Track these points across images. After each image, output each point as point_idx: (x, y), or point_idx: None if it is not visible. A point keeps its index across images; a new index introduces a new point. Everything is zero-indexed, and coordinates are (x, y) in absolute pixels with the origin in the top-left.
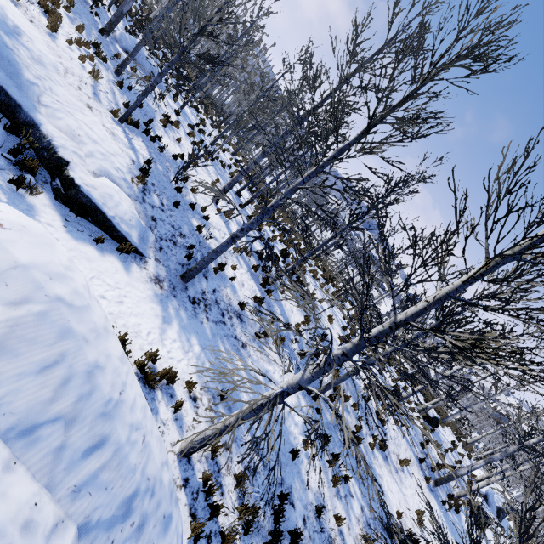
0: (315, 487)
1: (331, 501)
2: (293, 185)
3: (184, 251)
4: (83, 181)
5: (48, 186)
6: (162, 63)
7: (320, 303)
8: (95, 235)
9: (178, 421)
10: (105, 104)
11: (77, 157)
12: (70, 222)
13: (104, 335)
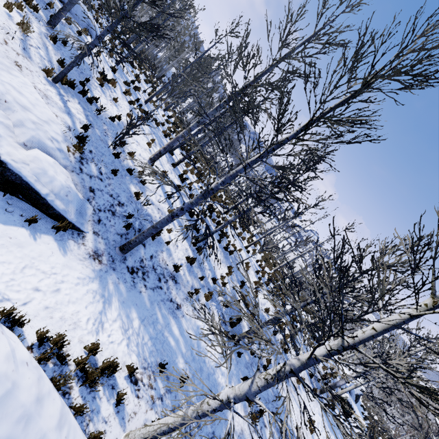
0: (239, 429)
1: (250, 437)
2: (233, 172)
3: (122, 220)
4: (11, 157)
5: None
6: (98, 14)
7: (239, 252)
8: (27, 213)
9: (120, 412)
10: (37, 61)
11: (3, 128)
12: None
13: (35, 412)
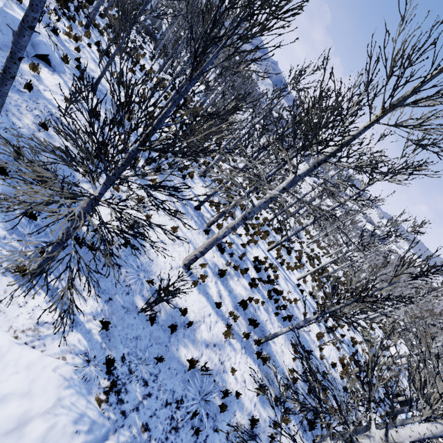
0: None
1: None
2: None
3: (187, 425)
4: None
5: None
6: None
7: (295, 304)
8: None
9: None
10: None
11: None
12: None
13: None
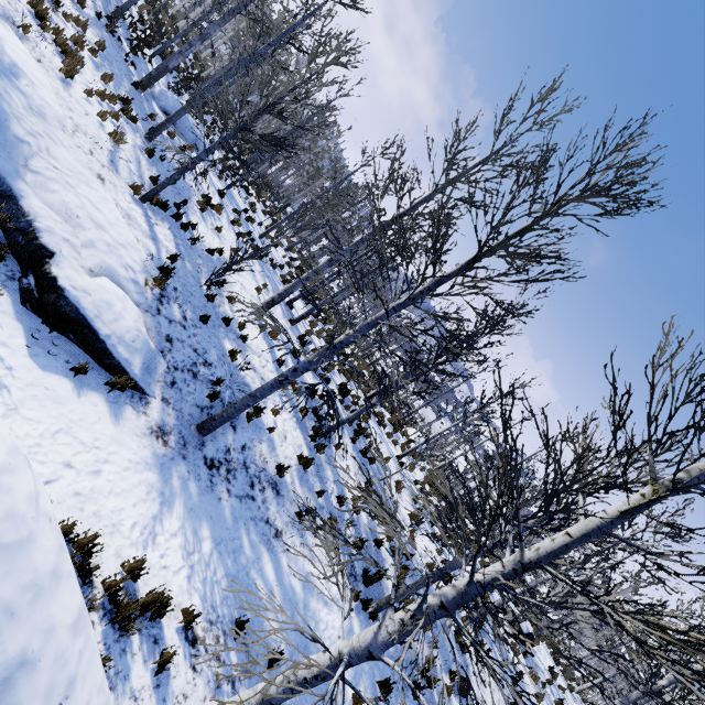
0: None
1: None
2: (372, 318)
3: (206, 387)
4: (71, 282)
5: (15, 284)
6: (210, 130)
7: (387, 463)
8: (75, 360)
9: (161, 688)
10: (125, 175)
11: (69, 247)
12: (38, 339)
13: (49, 588)
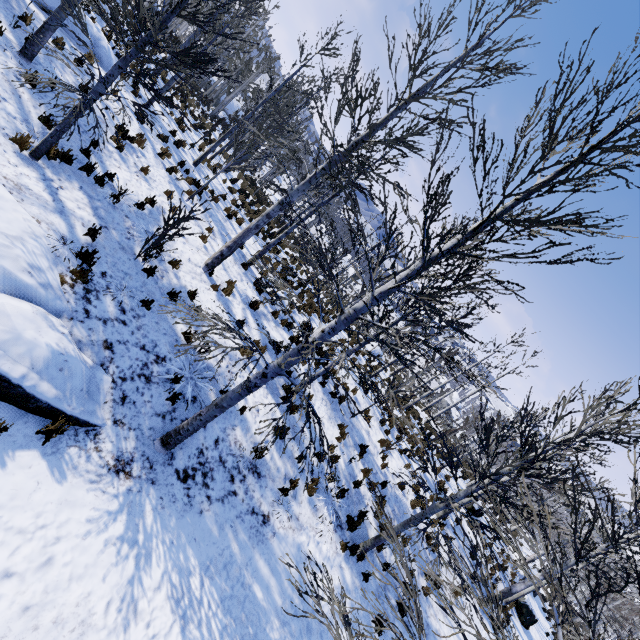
0: None
1: None
2: (350, 312)
3: (164, 388)
4: None
5: None
6: (111, 25)
7: (354, 395)
8: None
9: None
10: (0, 124)
11: None
12: None
13: None
